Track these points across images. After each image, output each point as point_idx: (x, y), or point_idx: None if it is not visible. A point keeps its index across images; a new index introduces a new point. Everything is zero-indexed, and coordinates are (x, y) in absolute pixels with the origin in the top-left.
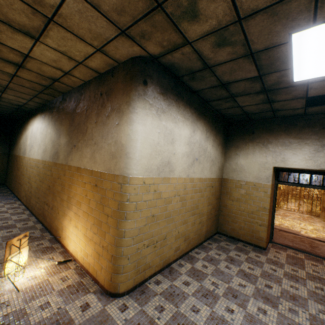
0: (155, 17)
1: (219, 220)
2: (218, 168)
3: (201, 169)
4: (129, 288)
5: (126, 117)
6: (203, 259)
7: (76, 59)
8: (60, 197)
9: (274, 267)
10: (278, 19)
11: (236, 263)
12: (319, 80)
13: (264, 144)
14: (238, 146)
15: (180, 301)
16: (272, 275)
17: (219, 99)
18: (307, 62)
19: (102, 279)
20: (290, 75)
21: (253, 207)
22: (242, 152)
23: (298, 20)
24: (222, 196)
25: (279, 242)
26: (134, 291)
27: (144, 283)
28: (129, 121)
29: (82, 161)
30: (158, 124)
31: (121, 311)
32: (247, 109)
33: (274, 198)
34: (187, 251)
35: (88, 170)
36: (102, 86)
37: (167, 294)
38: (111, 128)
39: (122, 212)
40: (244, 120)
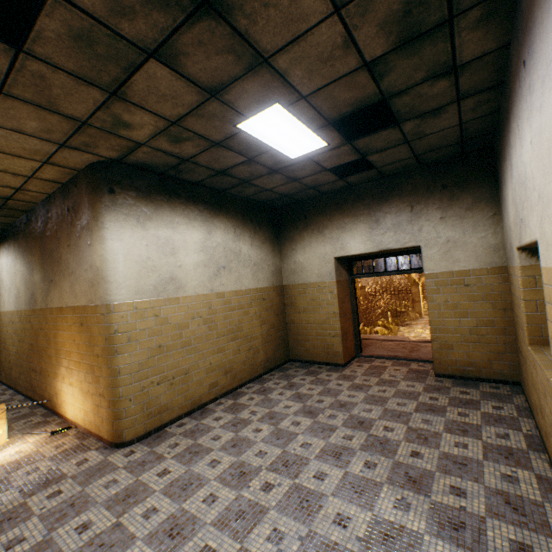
0: (88, 131)
1: (289, 343)
2: (270, 273)
3: (237, 279)
4: (139, 434)
5: (96, 235)
6: (254, 392)
7: (24, 174)
8: (48, 354)
9: (343, 382)
10: (209, 118)
11: (296, 387)
12: (316, 154)
13: (320, 231)
14: (293, 238)
15: (201, 435)
16: (334, 390)
17: (233, 186)
18: (282, 142)
19: (105, 433)
20: (281, 154)
21: (323, 315)
22: (298, 245)
23: (229, 116)
24: (287, 309)
25: (368, 355)
26: (148, 438)
27: (164, 428)
28: (100, 239)
29: (63, 298)
30: (143, 235)
31: (126, 456)
32: (280, 191)
33: (352, 298)
34: (234, 388)
35: (71, 308)
36: (68, 199)
37: (188, 432)
38: (85, 250)
39: (112, 347)
40: (292, 203)
